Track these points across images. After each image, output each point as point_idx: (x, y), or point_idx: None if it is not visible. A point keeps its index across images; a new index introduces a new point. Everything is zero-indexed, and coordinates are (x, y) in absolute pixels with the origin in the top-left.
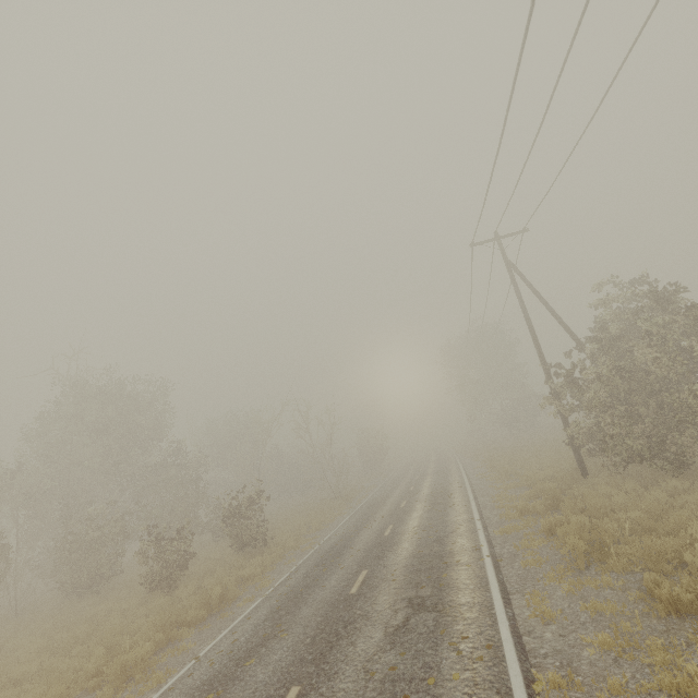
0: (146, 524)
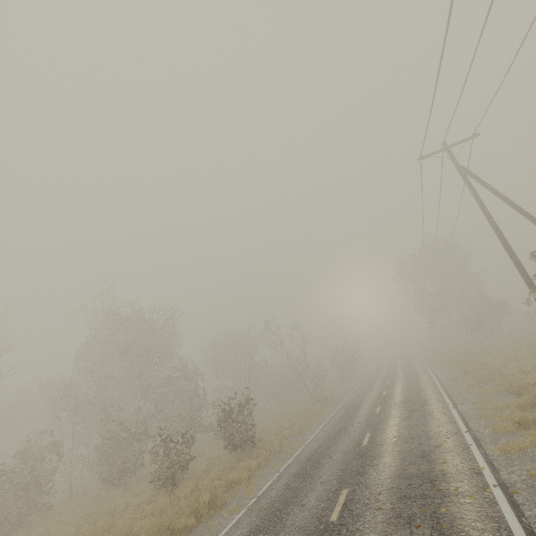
0: (163, 424)
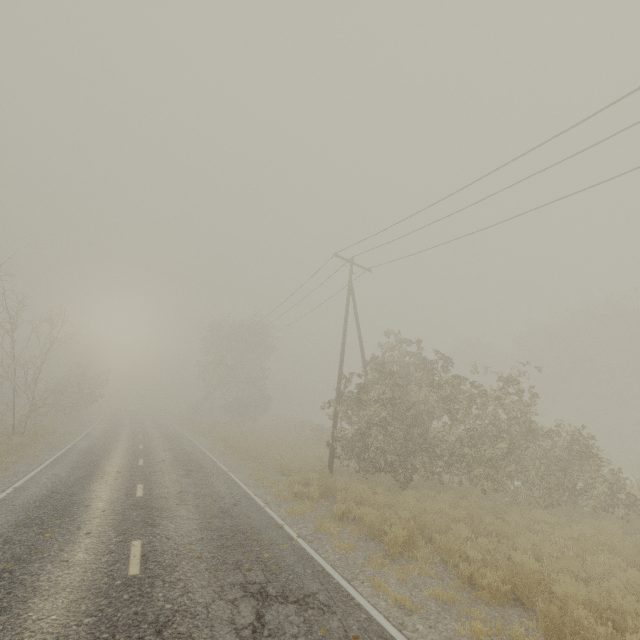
0: None
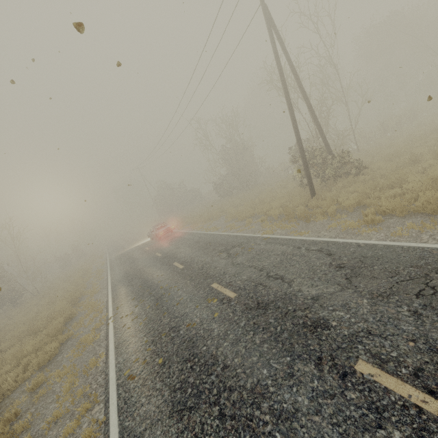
0: None
